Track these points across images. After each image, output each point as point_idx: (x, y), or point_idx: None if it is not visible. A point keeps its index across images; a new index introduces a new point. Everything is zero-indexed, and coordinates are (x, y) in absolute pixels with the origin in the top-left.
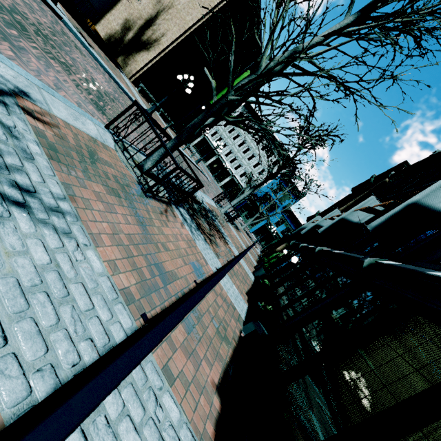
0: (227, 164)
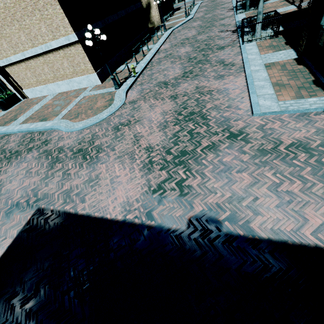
0: None
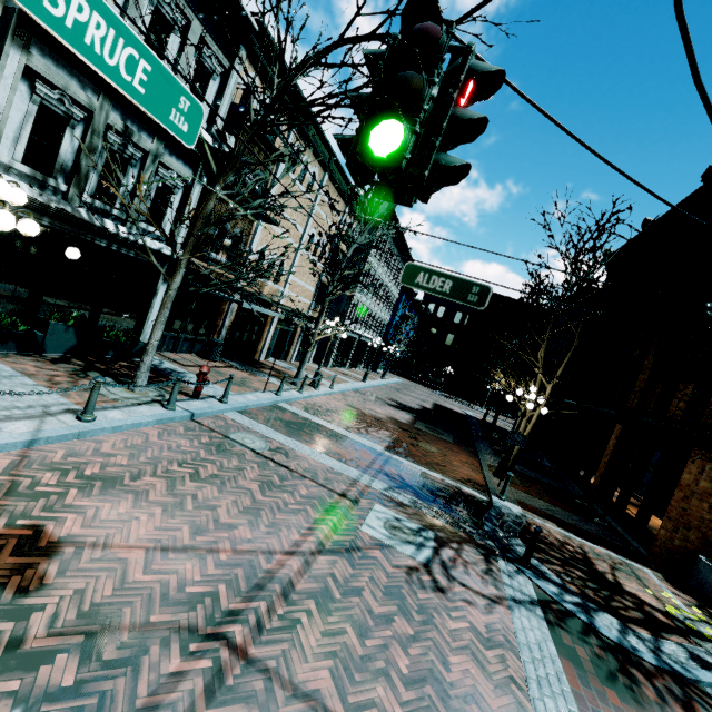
0: (393, 348)
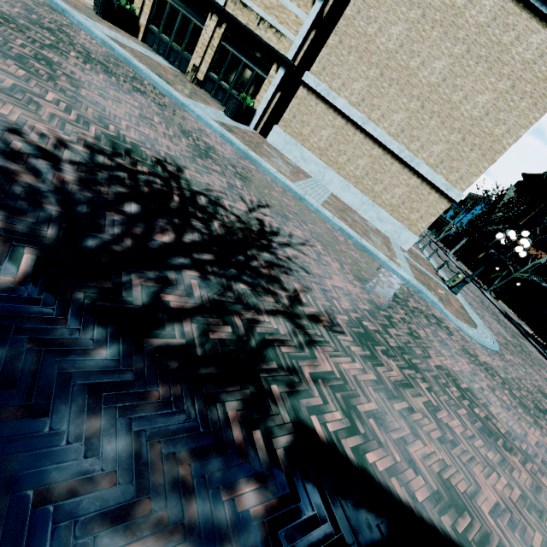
0: None
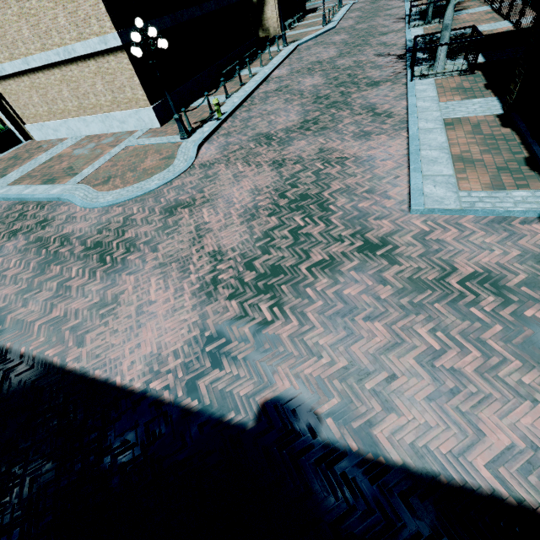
0: None
